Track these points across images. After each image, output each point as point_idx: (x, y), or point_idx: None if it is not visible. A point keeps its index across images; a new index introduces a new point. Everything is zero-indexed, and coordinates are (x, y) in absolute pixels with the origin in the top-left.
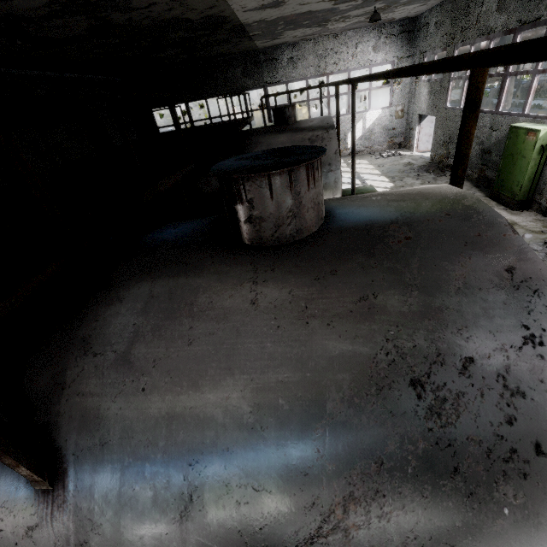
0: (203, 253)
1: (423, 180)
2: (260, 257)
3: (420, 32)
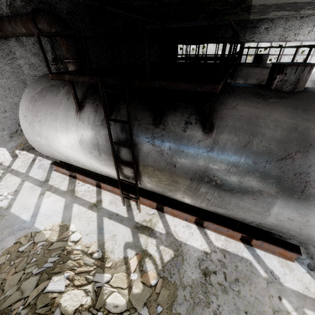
0: (258, 89)
1: None
2: (280, 93)
3: None
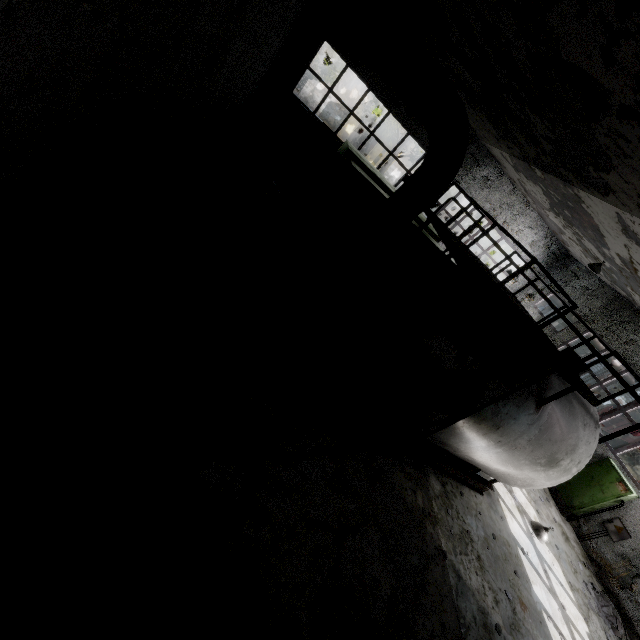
0: None
1: None
2: None
3: (564, 270)
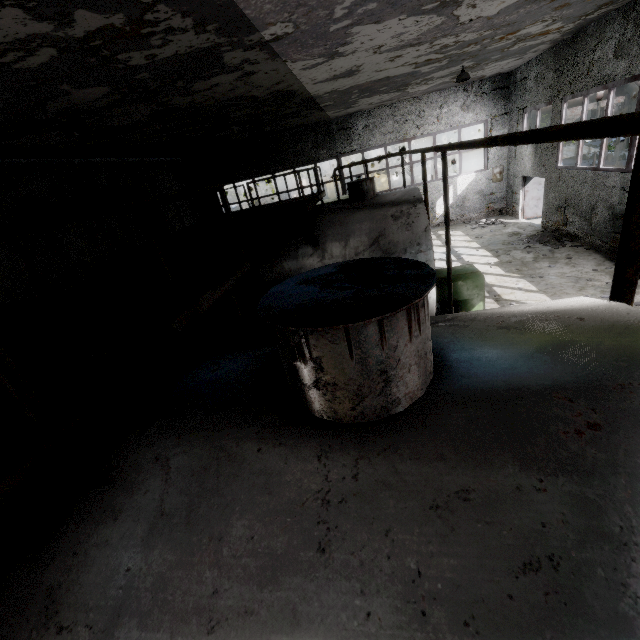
0: (247, 429)
1: (536, 253)
2: (333, 446)
3: (516, 87)
